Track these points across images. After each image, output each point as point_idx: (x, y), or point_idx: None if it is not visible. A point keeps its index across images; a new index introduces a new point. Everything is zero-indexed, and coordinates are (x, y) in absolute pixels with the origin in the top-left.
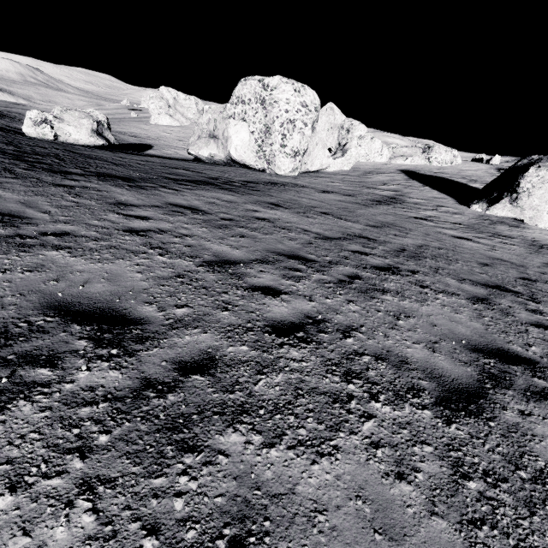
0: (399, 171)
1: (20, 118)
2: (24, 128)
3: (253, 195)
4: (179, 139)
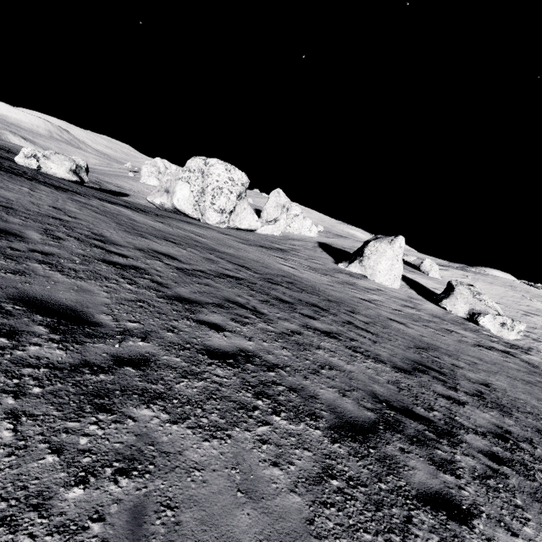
0: (316, 242)
1: None
2: (16, 158)
3: (151, 216)
4: None
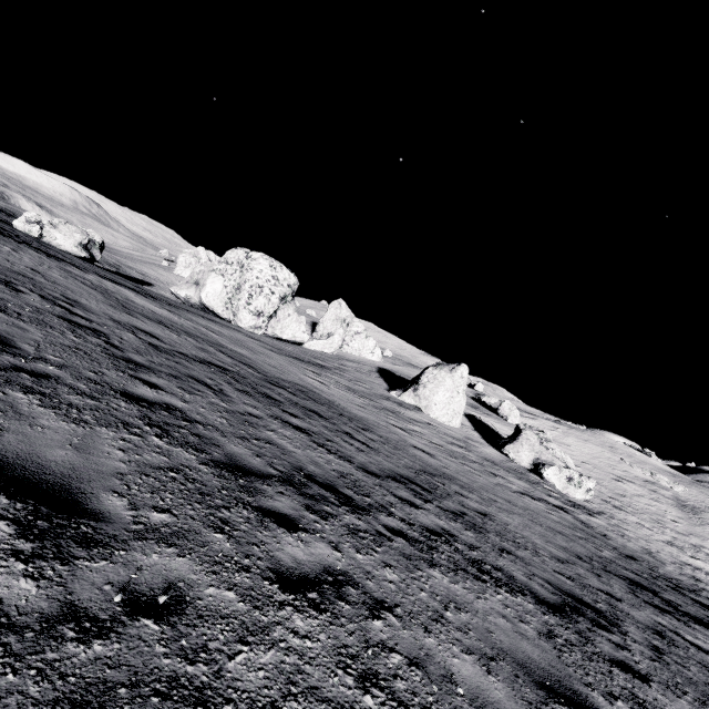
0: (377, 367)
1: None
2: (15, 222)
3: (160, 303)
4: None
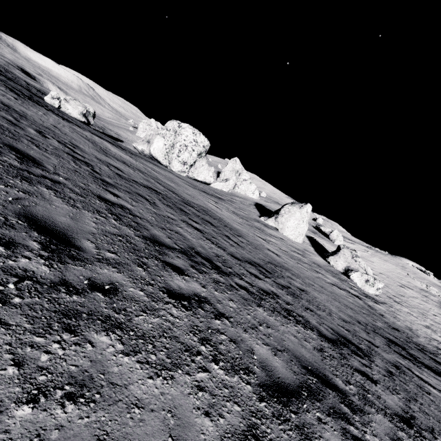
0: (254, 202)
1: None
2: (45, 97)
3: (125, 152)
4: None
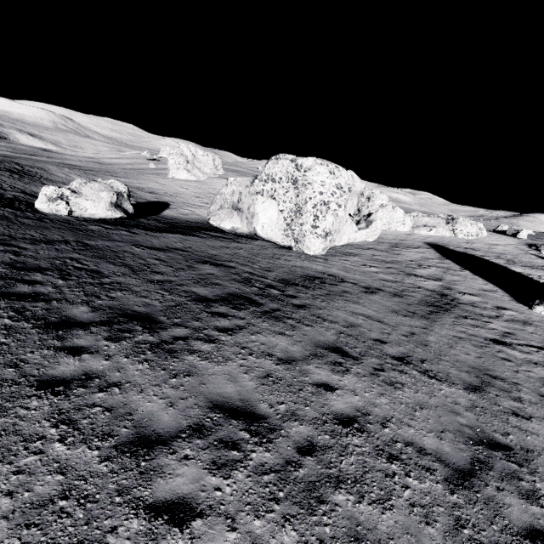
0: (427, 245)
1: (40, 175)
2: (37, 204)
3: (305, 325)
4: (195, 195)
